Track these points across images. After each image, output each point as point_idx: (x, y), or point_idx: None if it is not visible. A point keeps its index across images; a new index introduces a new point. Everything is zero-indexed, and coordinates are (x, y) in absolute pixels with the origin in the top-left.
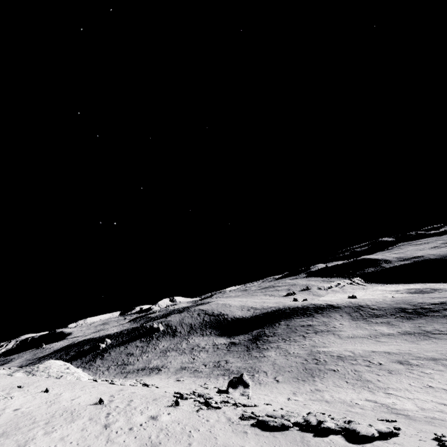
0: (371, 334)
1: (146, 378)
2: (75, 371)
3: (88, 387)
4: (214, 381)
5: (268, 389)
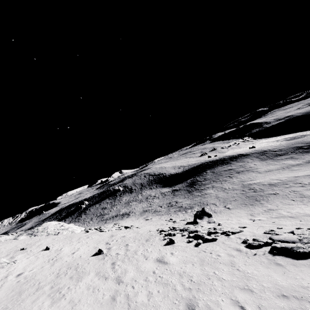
0: (282, 166)
1: (121, 222)
2: (69, 227)
3: (83, 239)
4: (175, 216)
5: (225, 215)
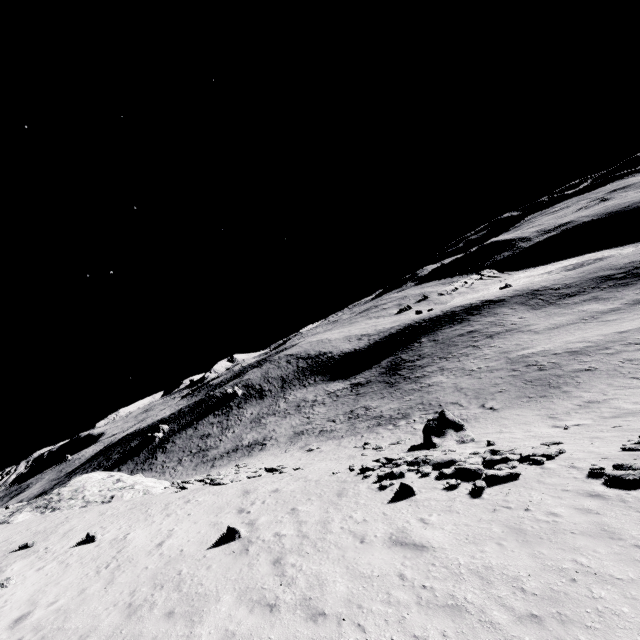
0: (581, 317)
1: (249, 461)
2: (135, 482)
3: (177, 506)
4: (374, 437)
5: (490, 423)
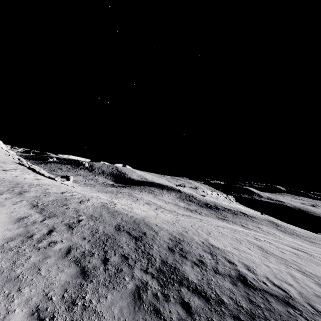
0: (171, 202)
1: None
2: (0, 144)
3: None
4: None
5: (79, 187)
